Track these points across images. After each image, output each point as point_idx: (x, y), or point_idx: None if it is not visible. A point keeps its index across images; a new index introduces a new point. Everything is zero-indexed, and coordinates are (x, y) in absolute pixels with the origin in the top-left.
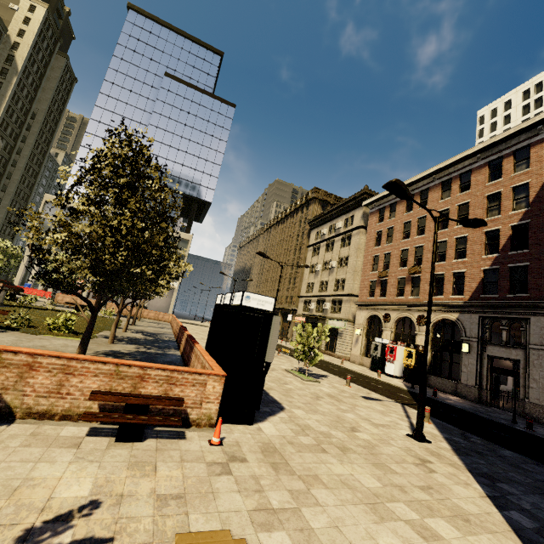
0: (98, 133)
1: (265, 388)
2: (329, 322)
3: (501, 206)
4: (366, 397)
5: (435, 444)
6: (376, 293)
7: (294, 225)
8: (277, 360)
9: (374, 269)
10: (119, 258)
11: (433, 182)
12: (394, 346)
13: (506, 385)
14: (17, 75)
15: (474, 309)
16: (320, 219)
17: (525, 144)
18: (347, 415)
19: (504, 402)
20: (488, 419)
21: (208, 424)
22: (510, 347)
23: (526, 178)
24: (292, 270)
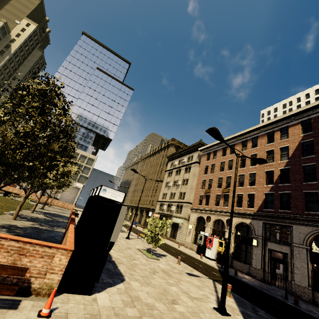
0: None
1: (117, 262)
2: (173, 219)
3: (274, 158)
4: (189, 273)
5: (233, 318)
6: (203, 203)
7: (159, 158)
8: (135, 242)
9: (202, 188)
10: (18, 154)
11: (237, 141)
12: (212, 238)
13: (279, 269)
14: (9, 55)
15: (260, 217)
16: (174, 156)
17: (286, 126)
18: (172, 288)
19: (279, 282)
20: (269, 295)
21: (48, 293)
22: (281, 244)
23: (287, 143)
24: (155, 184)
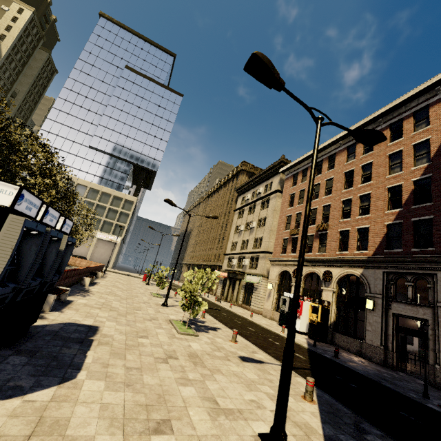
0: (63, 109)
1: (96, 343)
2: (247, 277)
3: (403, 163)
4: (246, 357)
5: None
6: (287, 250)
7: (226, 193)
8: (174, 310)
9: (287, 228)
10: None
11: (340, 147)
12: (301, 301)
13: (412, 345)
14: (0, 59)
15: (378, 264)
16: (246, 186)
17: (424, 105)
18: (183, 390)
19: (411, 365)
20: (394, 391)
21: None
22: (416, 304)
23: (426, 135)
24: (222, 231)
